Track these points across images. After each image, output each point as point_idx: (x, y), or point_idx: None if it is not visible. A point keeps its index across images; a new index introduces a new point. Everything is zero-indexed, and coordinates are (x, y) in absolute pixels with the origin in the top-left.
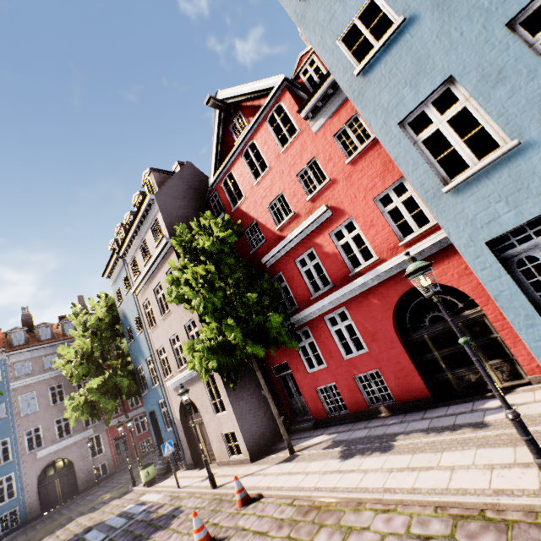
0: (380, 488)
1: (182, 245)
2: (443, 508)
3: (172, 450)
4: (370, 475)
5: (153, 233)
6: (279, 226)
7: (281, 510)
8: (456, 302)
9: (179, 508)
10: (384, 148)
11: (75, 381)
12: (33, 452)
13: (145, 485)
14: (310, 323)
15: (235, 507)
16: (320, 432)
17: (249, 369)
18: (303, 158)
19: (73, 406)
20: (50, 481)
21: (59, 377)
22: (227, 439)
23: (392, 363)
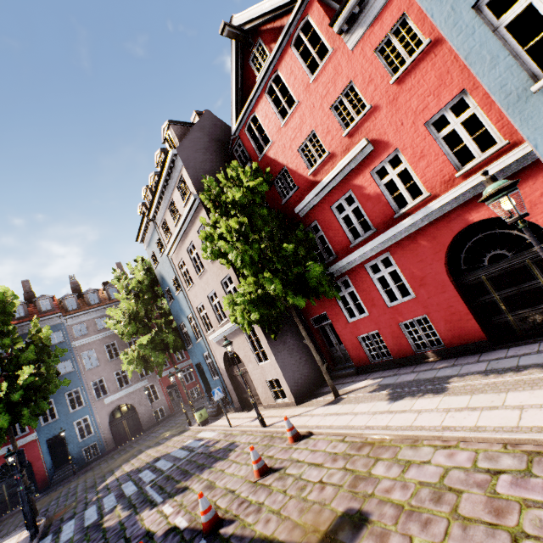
0: (438, 426)
1: (211, 200)
2: (513, 445)
3: (221, 396)
4: (425, 415)
5: (180, 192)
6: (312, 170)
7: (333, 445)
8: (525, 236)
9: (234, 443)
10: (440, 55)
11: (127, 339)
12: (101, 399)
13: (200, 425)
14: (350, 272)
15: (287, 443)
16: (363, 377)
17: (288, 321)
18: (338, 85)
19: (128, 360)
20: (118, 422)
21: (112, 336)
22: (272, 386)
23: (443, 308)
